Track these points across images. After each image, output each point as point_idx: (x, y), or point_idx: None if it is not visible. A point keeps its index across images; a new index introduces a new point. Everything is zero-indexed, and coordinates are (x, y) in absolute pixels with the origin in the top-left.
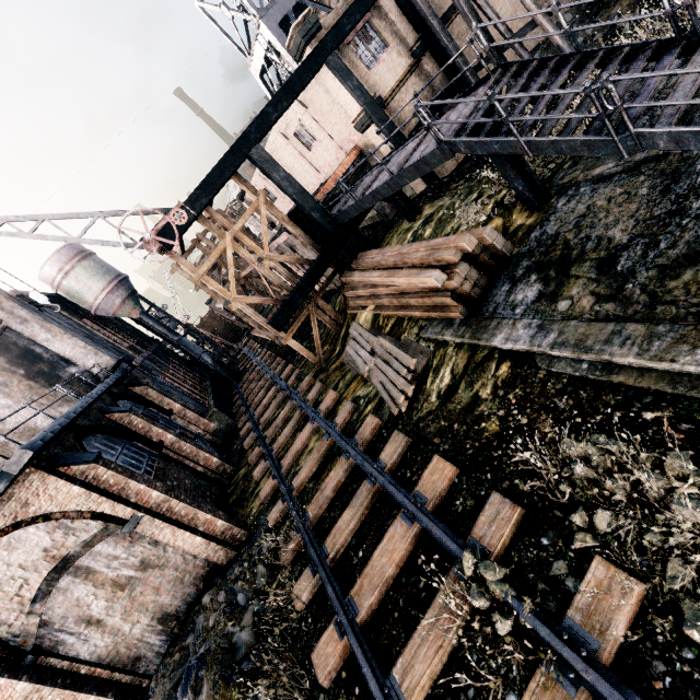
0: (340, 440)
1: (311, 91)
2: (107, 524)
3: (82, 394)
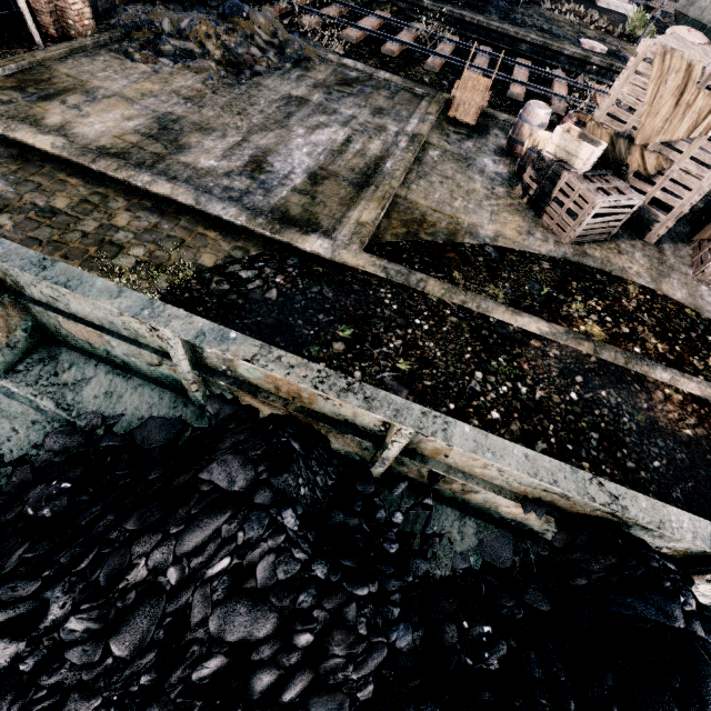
0: None
1: None
2: None
3: None
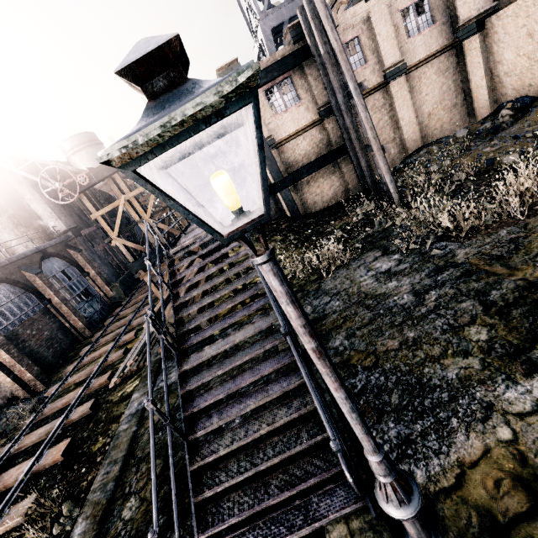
0: (92, 375)
1: None
2: None
3: (42, 239)
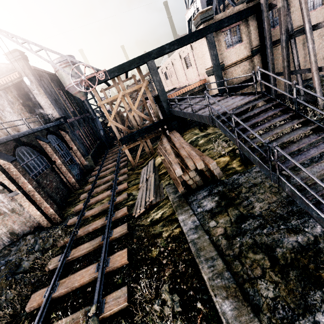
0: (110, 209)
1: (197, 44)
2: (4, 188)
3: (41, 122)
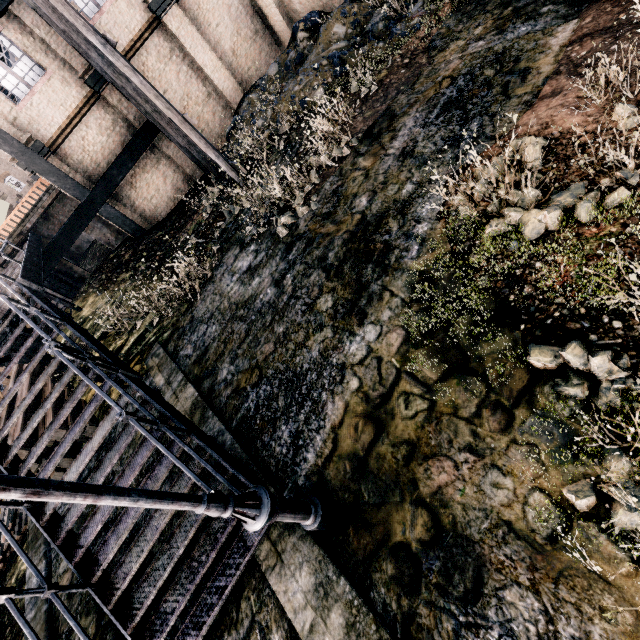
0: None
1: None
2: None
3: None
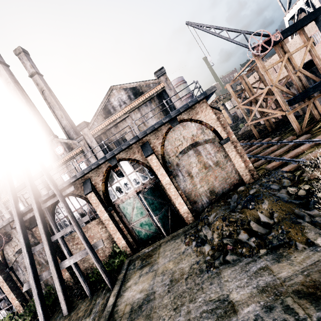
0: None
1: None
2: (215, 137)
3: None
